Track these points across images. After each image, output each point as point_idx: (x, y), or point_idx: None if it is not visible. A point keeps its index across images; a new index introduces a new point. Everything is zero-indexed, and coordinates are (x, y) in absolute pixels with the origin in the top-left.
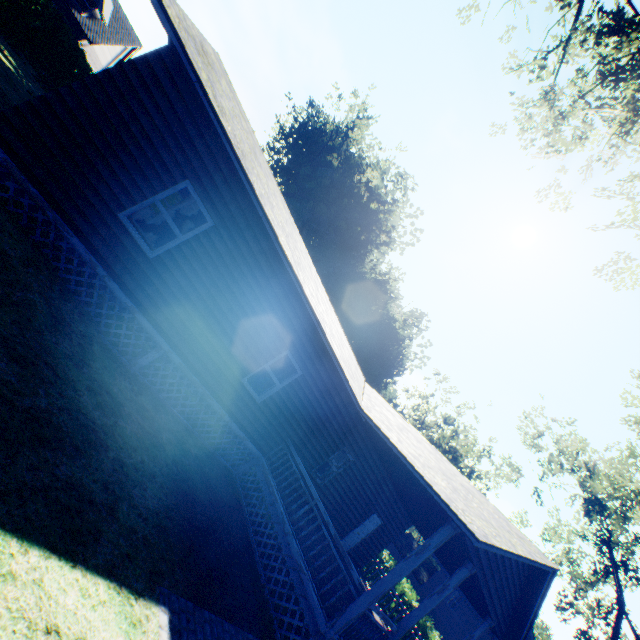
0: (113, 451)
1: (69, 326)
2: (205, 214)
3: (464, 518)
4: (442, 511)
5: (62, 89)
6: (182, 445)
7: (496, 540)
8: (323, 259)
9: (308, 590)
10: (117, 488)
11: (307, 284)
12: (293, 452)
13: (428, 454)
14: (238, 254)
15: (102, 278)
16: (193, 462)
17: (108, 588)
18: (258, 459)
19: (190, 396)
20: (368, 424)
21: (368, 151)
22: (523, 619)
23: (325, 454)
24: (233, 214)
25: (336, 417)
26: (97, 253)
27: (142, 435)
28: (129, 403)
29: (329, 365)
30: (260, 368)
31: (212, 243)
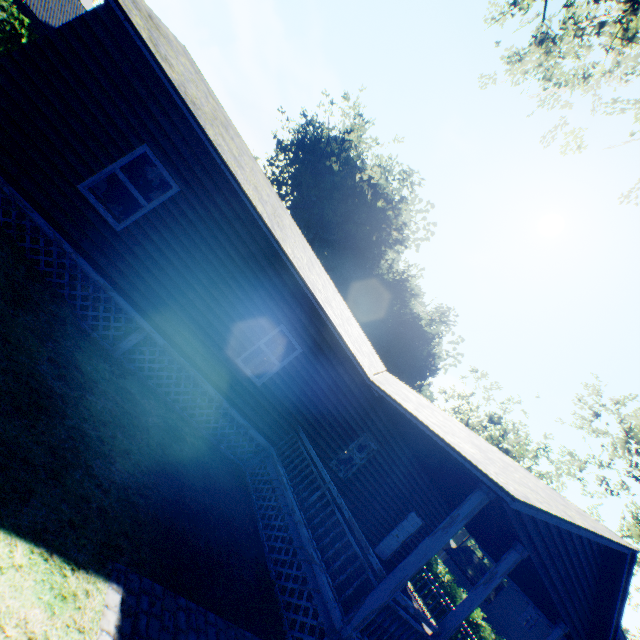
0: (72, 420)
1: (37, 305)
2: (169, 179)
3: (495, 478)
4: (473, 480)
5: (3, 60)
6: (174, 432)
7: (542, 505)
8: (337, 265)
9: (320, 582)
10: (70, 455)
11: (290, 247)
12: (303, 438)
13: (457, 429)
14: (211, 221)
15: (71, 257)
16: (187, 449)
17: (30, 552)
18: (268, 451)
19: (182, 382)
20: (383, 400)
21: (365, 148)
22: (606, 622)
23: (343, 443)
24: (199, 177)
25: (349, 399)
26: (61, 229)
27: (118, 413)
28: (106, 383)
29: (331, 339)
30: (254, 346)
31: (181, 210)
